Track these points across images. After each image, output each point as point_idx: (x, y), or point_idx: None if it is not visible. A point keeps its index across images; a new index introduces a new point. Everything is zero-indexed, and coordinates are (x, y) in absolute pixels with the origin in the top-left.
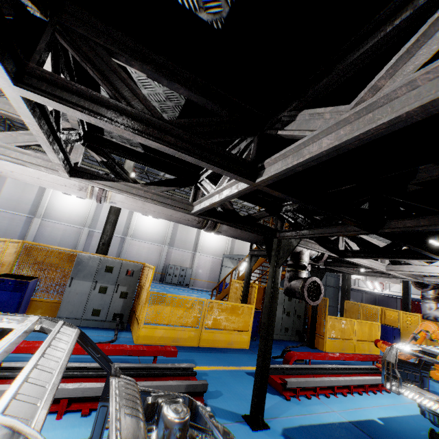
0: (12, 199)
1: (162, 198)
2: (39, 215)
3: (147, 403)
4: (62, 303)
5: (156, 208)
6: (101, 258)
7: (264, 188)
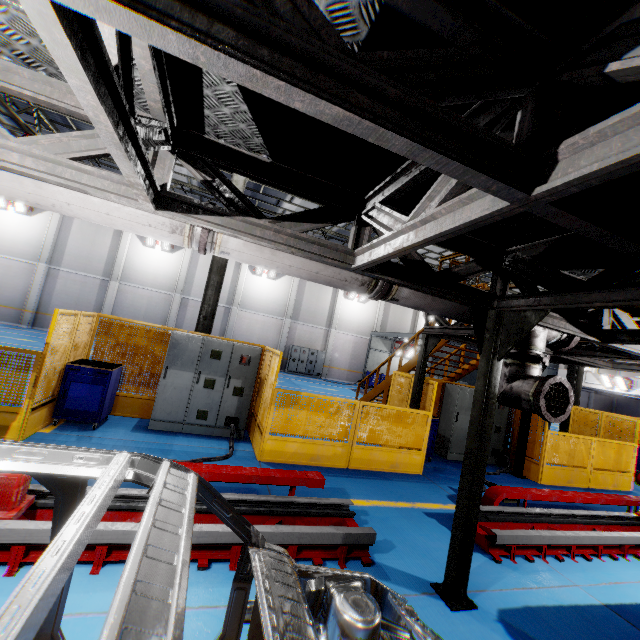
0: (80, 255)
1: (303, 243)
2: (116, 276)
3: (309, 591)
4: (157, 401)
5: (293, 261)
6: (204, 338)
7: (544, 208)
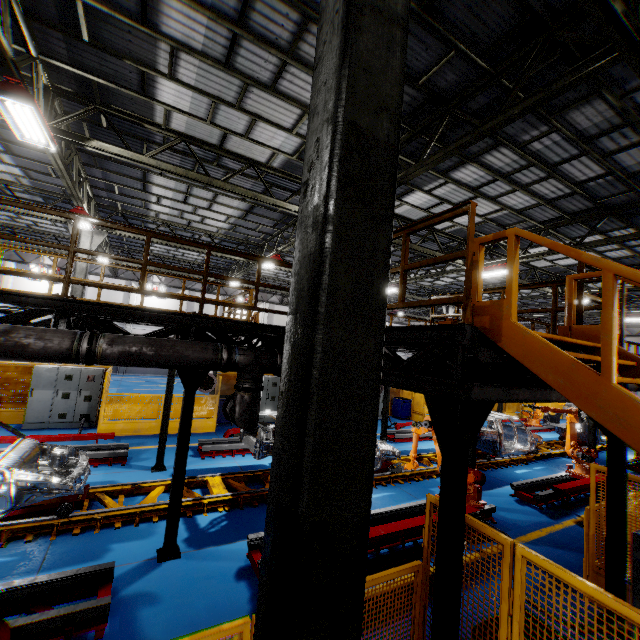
0: None
1: None
2: None
3: (44, 449)
4: (28, 411)
5: None
6: (59, 368)
7: None
